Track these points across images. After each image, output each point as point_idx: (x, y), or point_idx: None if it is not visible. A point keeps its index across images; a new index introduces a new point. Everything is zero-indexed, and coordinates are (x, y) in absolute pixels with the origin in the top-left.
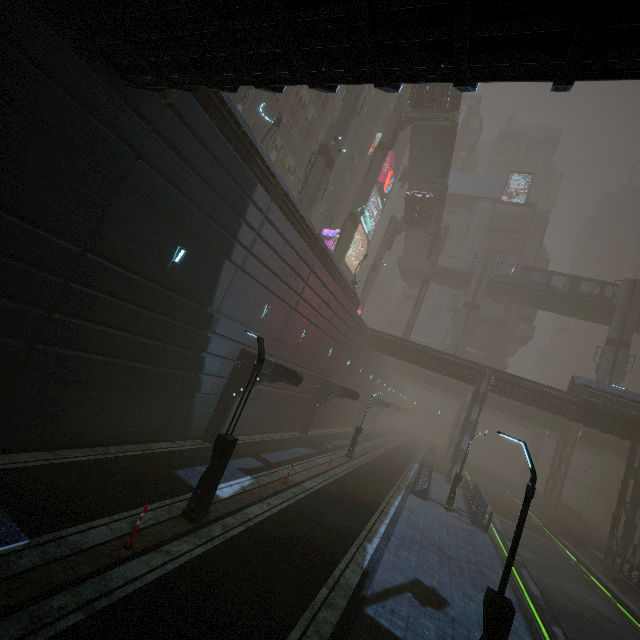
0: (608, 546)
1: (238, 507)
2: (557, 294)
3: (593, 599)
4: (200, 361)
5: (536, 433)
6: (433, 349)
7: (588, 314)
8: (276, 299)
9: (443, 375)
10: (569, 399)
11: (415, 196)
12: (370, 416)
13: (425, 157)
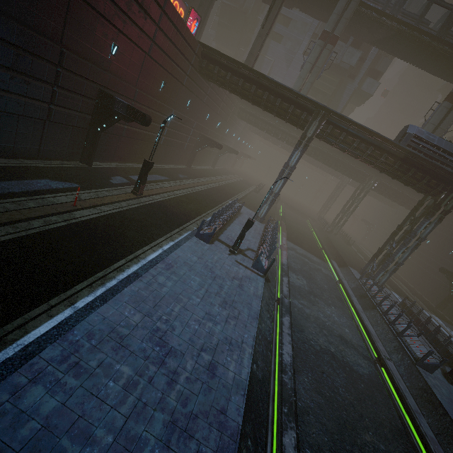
0: (366, 271)
1: None
2: (426, 32)
3: (341, 321)
4: None
5: (342, 181)
6: (268, 78)
7: (442, 65)
8: None
9: (274, 115)
10: (392, 150)
11: None
12: (211, 158)
13: None
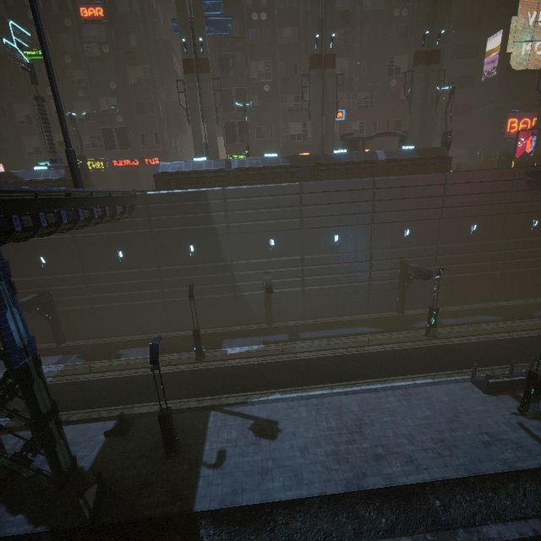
0: None
1: (227, 358)
2: None
3: None
4: (236, 287)
5: None
6: None
7: None
8: (277, 232)
9: None
10: None
11: None
12: None
13: None
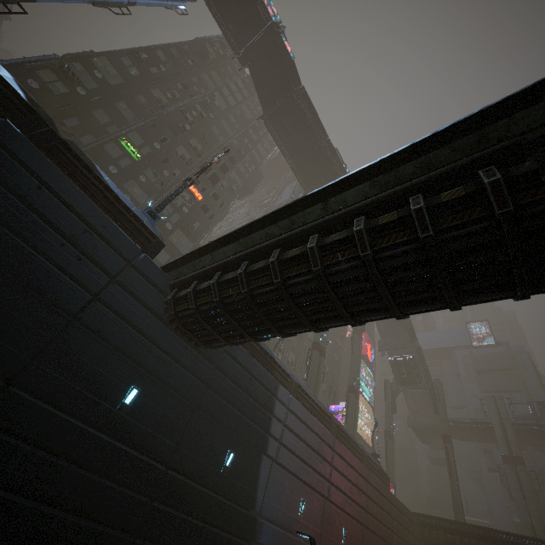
0: None
1: None
2: None
3: None
4: None
5: None
6: (501, 531)
7: None
8: (308, 489)
9: None
10: None
11: (397, 360)
12: None
13: (391, 330)
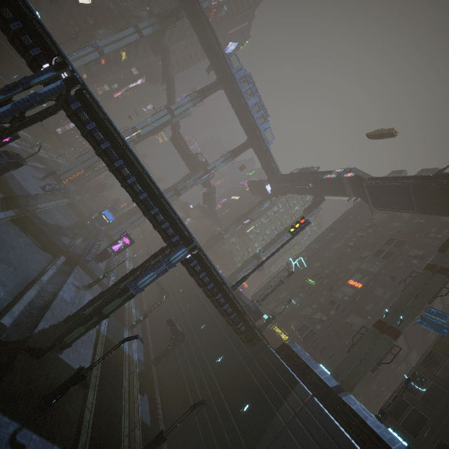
0: None
1: None
2: None
3: None
4: None
5: None
6: None
7: None
8: None
9: None
10: None
11: None
12: None
13: None
